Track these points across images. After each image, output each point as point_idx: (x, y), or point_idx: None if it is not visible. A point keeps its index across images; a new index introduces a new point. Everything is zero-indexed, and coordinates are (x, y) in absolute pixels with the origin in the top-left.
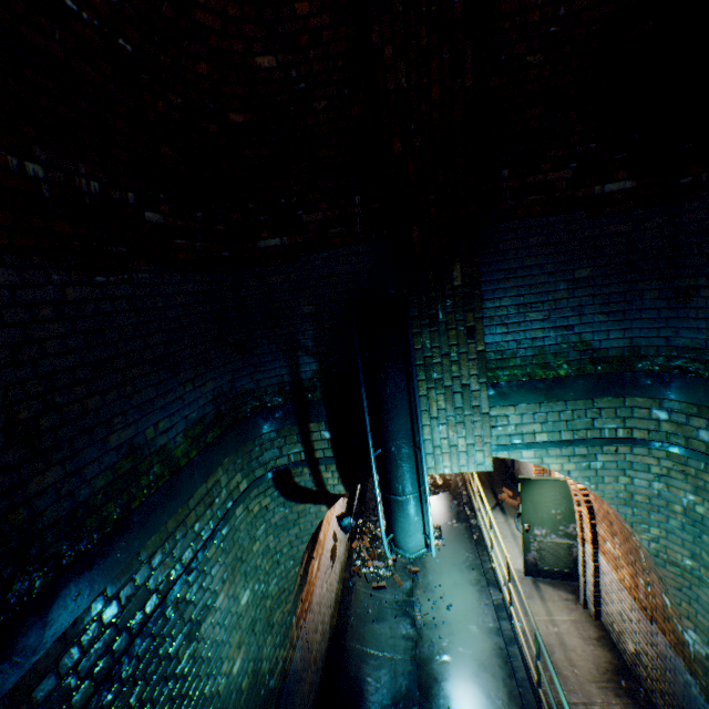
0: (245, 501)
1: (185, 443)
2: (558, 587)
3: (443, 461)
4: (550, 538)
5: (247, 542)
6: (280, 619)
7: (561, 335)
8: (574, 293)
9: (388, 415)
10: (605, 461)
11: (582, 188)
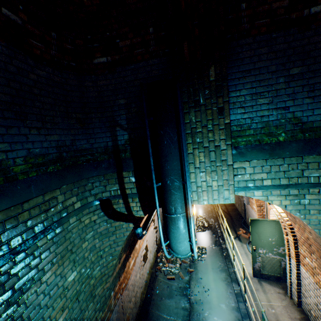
0: (78, 215)
1: (25, 165)
2: (274, 285)
3: (203, 196)
4: (268, 255)
5: (78, 241)
6: (101, 293)
7: (280, 113)
8: (289, 84)
9: (165, 159)
10: (311, 199)
11: (295, 12)
